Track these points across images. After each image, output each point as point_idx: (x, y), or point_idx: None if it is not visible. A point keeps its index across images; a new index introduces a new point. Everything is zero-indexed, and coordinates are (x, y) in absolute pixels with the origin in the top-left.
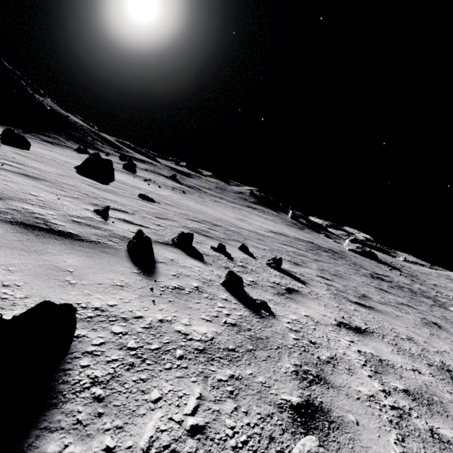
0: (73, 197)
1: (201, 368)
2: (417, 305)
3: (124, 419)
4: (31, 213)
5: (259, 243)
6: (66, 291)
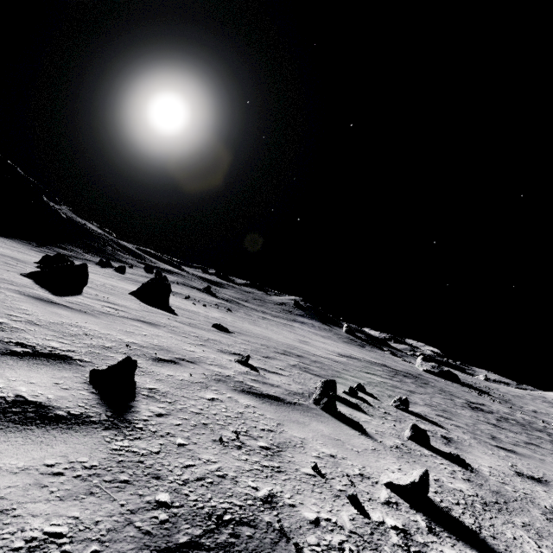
0: (201, 344)
1: (502, 517)
2: (540, 443)
3: (518, 549)
4: (229, 376)
5: (351, 375)
6: (366, 459)
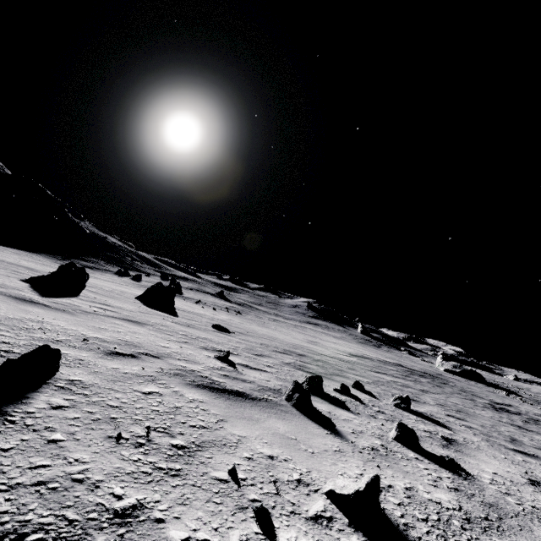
0: (183, 341)
1: (487, 539)
2: None
3: None
4: (193, 371)
5: (355, 374)
6: (319, 461)
